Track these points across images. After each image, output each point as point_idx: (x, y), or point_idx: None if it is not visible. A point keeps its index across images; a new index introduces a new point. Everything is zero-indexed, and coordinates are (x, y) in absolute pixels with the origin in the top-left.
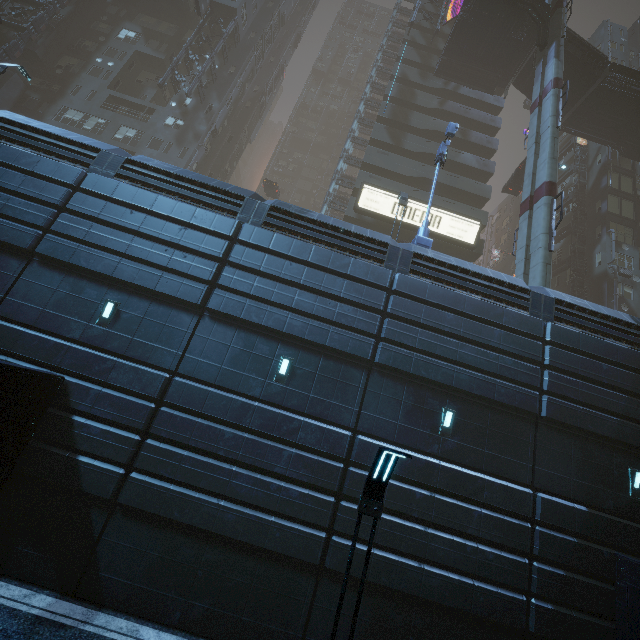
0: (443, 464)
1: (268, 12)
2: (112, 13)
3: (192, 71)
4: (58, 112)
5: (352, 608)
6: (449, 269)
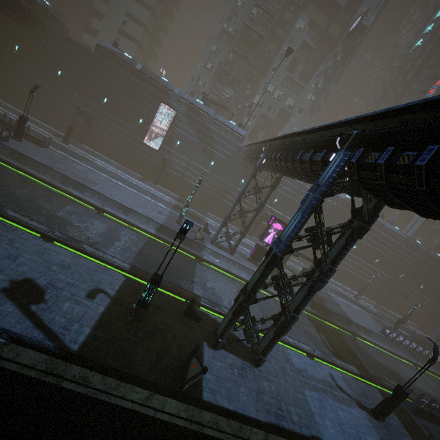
0: (373, 267)
1: (382, 6)
2: (295, 1)
3: (327, 60)
4: (264, 84)
5: (351, 280)
6: (394, 233)
